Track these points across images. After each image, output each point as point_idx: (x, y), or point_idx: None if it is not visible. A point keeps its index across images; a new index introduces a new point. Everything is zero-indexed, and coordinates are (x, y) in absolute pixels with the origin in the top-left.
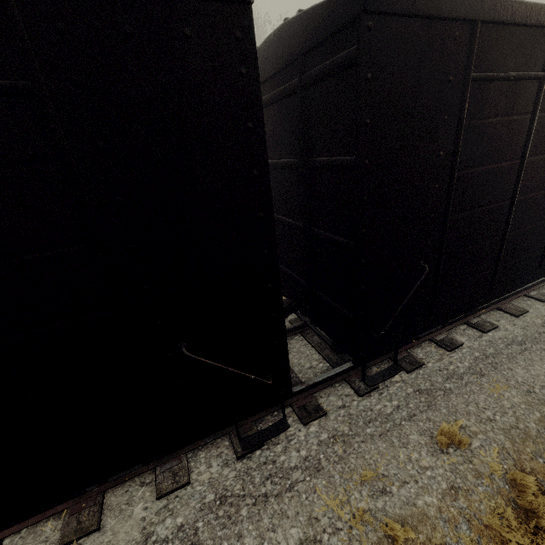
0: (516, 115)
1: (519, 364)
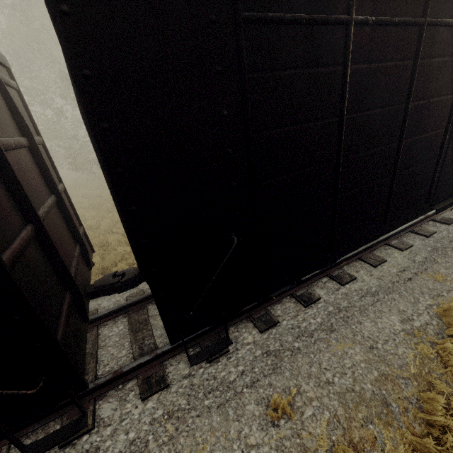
0: (323, 66)
1: (369, 316)
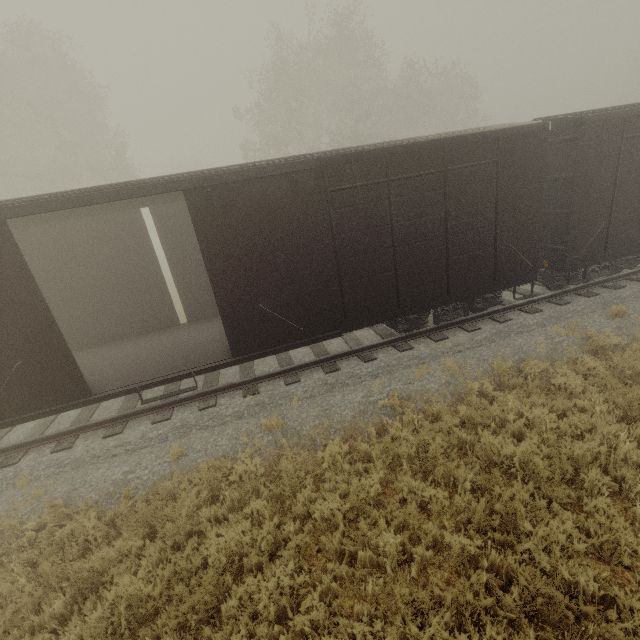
0: None
1: None
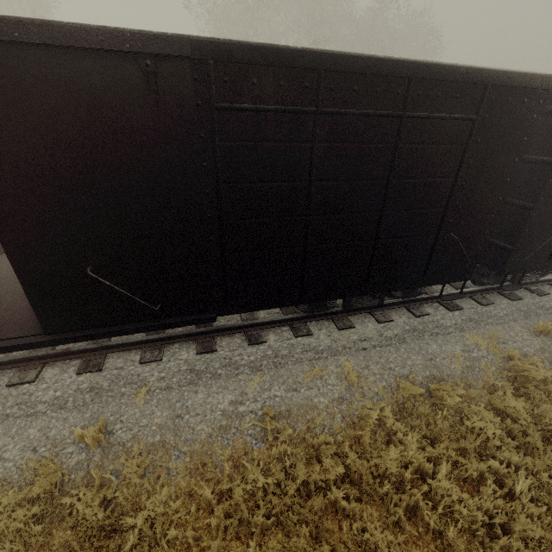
0: None
1: None
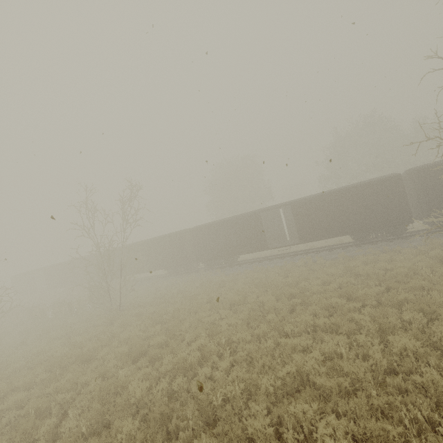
0: None
1: None
